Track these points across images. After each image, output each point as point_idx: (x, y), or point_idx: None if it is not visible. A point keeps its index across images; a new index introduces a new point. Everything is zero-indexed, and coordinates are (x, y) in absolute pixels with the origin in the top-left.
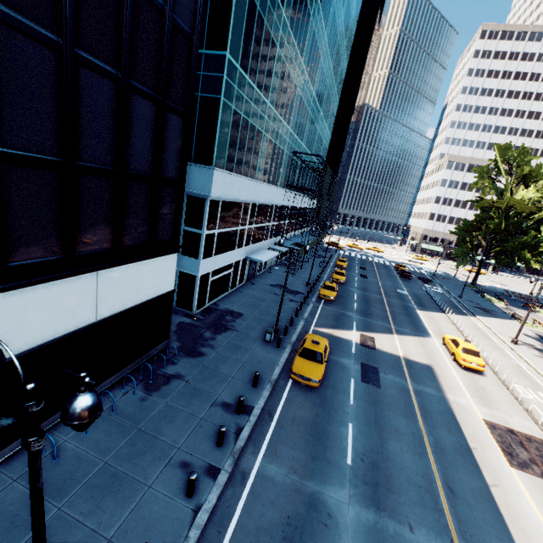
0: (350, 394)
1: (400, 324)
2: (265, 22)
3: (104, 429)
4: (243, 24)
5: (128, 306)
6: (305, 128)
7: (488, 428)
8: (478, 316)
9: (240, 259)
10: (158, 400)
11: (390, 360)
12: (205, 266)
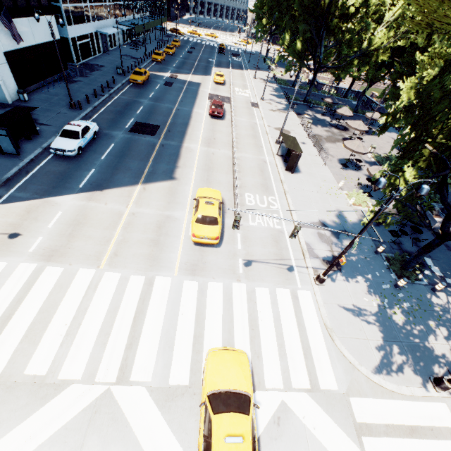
0: (157, 87)
1: (197, 72)
2: None
3: (60, 89)
4: None
5: (45, 41)
6: None
7: (209, 95)
8: (250, 70)
9: (92, 32)
10: (75, 85)
11: (181, 81)
12: (71, 32)
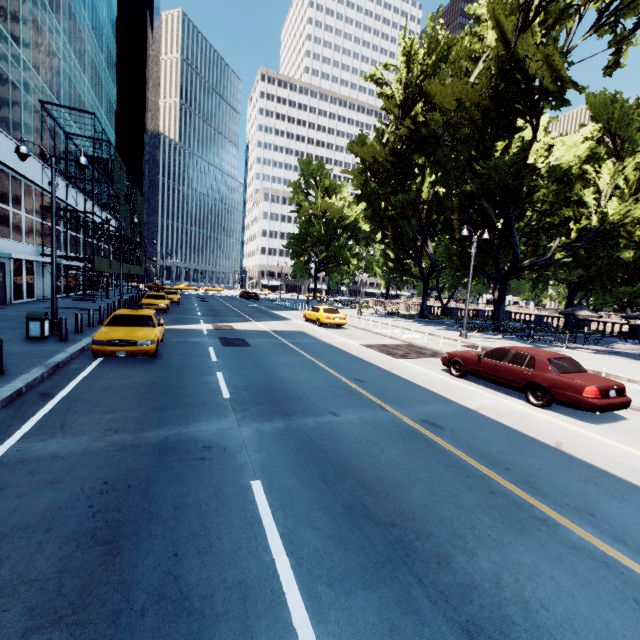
0: (211, 355)
1: (258, 317)
2: None
3: None
4: None
5: None
6: (60, 83)
7: (367, 347)
8: None
9: None
10: None
11: (256, 332)
12: None
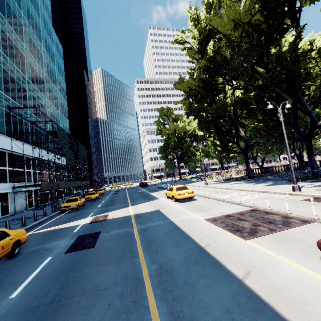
0: (26, 280)
1: (136, 201)
2: None
3: None
4: None
5: None
6: (27, 100)
7: (211, 222)
8: (186, 184)
9: None
10: None
11: (119, 220)
12: None
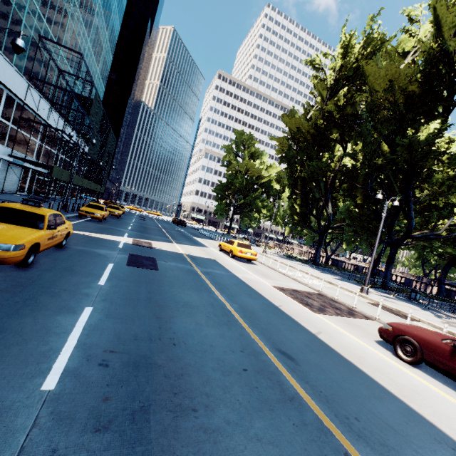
0: (103, 275)
1: (179, 240)
2: None
3: None
4: None
5: None
6: (64, 33)
7: (280, 290)
8: None
9: None
10: None
11: (171, 254)
12: None
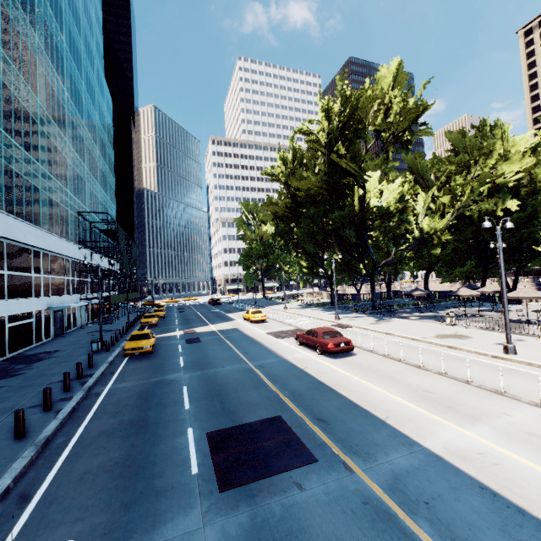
0: (179, 349)
1: (214, 321)
2: (22, 104)
3: None
4: (0, 100)
5: None
6: (86, 195)
7: (268, 334)
8: (267, 306)
9: (41, 309)
10: None
11: (208, 333)
12: None
